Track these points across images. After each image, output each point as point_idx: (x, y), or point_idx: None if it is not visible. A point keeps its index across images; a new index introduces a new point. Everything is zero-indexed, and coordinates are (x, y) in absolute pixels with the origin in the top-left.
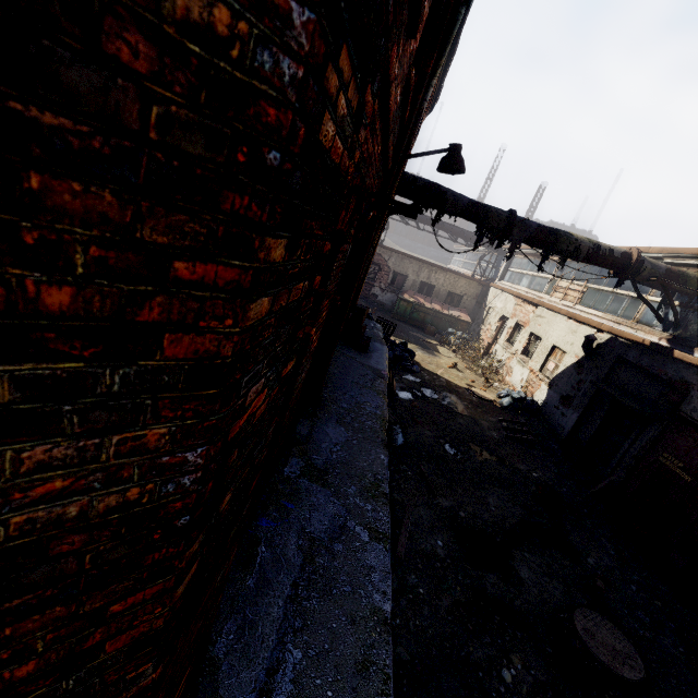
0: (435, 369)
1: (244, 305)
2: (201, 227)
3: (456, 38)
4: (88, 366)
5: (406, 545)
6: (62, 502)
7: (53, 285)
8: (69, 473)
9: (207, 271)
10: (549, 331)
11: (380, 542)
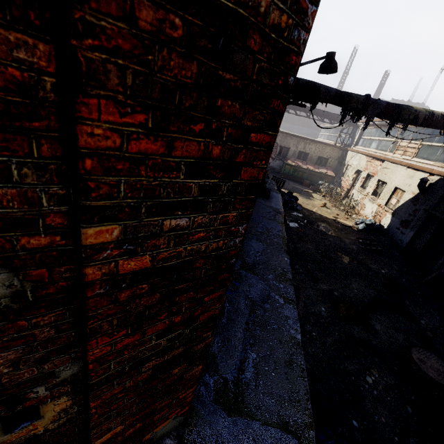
0: (311, 208)
1: (269, 154)
2: (262, 117)
3: None
4: (219, 182)
5: (302, 310)
6: (201, 243)
7: (216, 145)
8: (205, 230)
9: (260, 137)
10: (392, 177)
11: (290, 304)
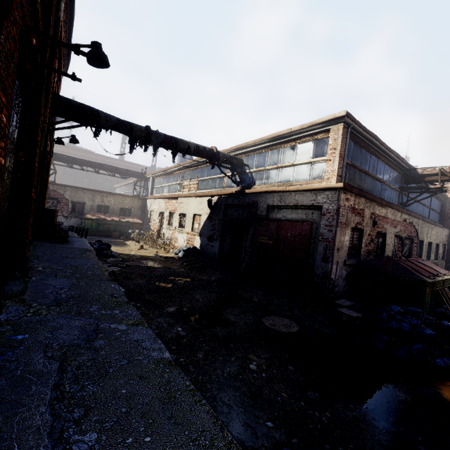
0: (129, 252)
1: None
2: None
3: (72, 6)
4: None
5: None
6: None
7: None
8: None
9: None
10: (188, 208)
11: (138, 326)
